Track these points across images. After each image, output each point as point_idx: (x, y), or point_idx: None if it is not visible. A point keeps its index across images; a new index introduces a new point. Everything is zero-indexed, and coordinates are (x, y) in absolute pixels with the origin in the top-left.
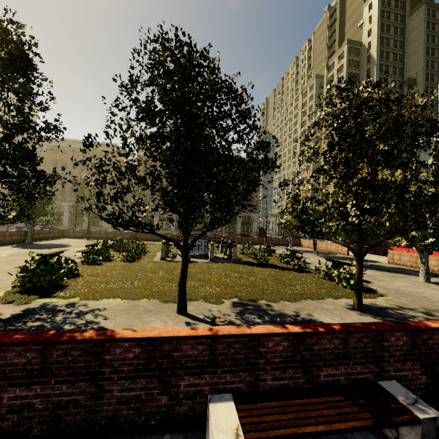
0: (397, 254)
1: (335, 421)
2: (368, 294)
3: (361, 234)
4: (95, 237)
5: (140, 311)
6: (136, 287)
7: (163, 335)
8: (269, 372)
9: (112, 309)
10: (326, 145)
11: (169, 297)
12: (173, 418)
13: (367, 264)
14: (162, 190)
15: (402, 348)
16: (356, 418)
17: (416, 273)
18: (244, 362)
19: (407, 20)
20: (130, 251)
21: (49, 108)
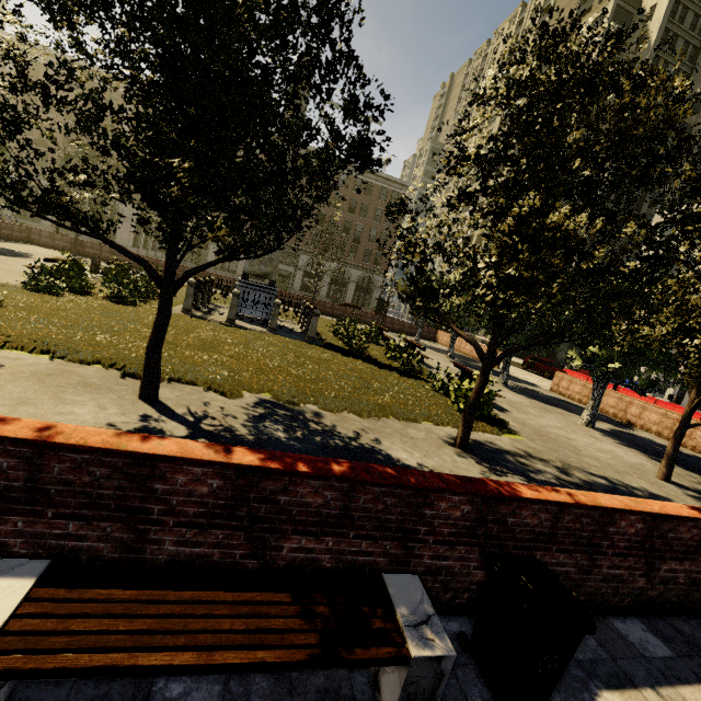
0: (566, 380)
1: (230, 646)
2: (490, 427)
3: (499, 328)
4: (91, 255)
5: (70, 381)
6: (94, 343)
7: None
8: (170, 530)
9: (13, 369)
10: (485, 143)
11: None
12: None
13: (518, 386)
14: (125, 149)
15: (458, 522)
16: (281, 644)
17: (581, 411)
18: (114, 504)
19: None
20: (126, 285)
21: None
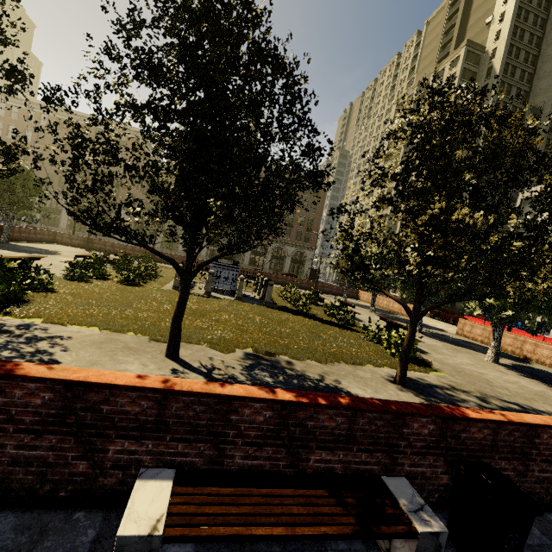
0: (469, 325)
1: (302, 523)
2: (418, 367)
3: (421, 291)
4: (98, 249)
5: (118, 347)
6: (124, 317)
7: (90, 379)
8: (239, 448)
9: (79, 339)
10: (398, 165)
11: (163, 335)
12: (93, 491)
13: (430, 331)
14: (163, 189)
15: (426, 438)
16: (333, 522)
17: (485, 350)
18: (206, 430)
19: (548, 27)
20: (133, 271)
21: (12, 42)
